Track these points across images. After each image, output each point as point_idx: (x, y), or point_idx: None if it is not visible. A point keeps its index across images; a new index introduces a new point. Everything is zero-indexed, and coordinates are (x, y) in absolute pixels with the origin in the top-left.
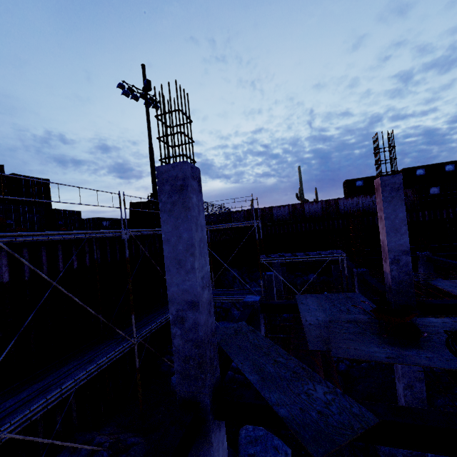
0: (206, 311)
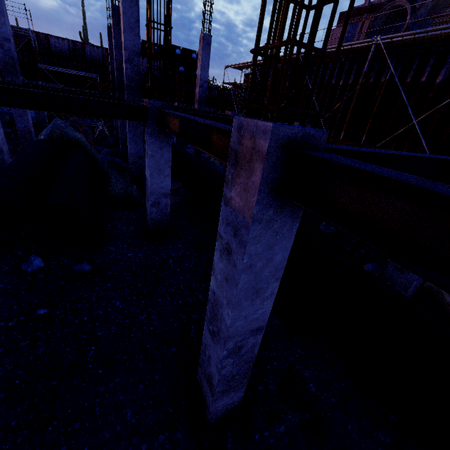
0: (13, 47)
